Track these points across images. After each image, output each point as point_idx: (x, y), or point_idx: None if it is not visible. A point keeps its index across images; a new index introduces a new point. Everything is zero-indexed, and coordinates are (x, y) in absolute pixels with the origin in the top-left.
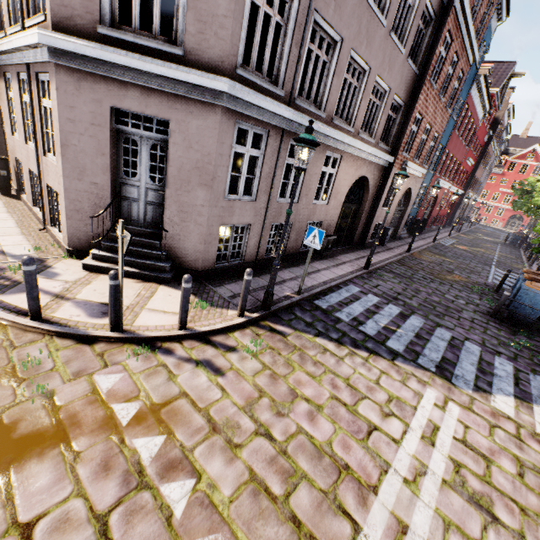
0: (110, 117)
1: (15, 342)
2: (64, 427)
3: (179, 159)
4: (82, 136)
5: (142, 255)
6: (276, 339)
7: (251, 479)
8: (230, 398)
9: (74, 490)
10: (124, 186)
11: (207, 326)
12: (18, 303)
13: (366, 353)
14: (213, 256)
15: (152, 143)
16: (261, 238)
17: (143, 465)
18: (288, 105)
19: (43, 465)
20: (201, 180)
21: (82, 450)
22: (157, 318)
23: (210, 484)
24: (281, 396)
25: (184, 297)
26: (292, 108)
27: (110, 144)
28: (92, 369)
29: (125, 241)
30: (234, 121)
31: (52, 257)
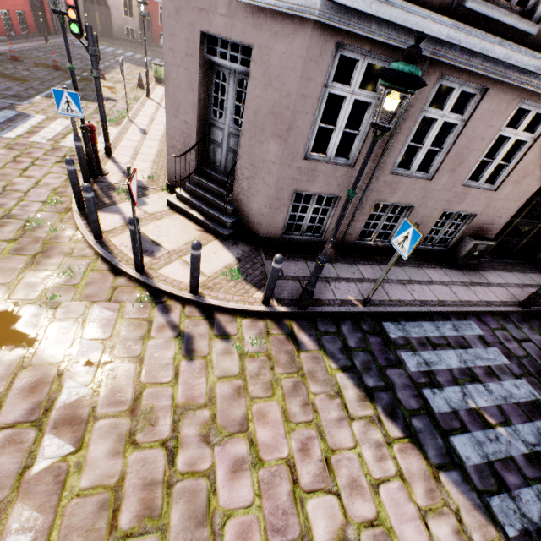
0: (202, 45)
1: (74, 253)
2: (40, 337)
3: (256, 99)
4: (179, 68)
5: (213, 204)
6: (284, 348)
7: (113, 487)
8: (174, 389)
9: (1, 393)
10: (212, 127)
11: (220, 300)
12: (100, 221)
13: (399, 432)
14: (281, 225)
15: (239, 78)
16: (353, 217)
17: (54, 405)
18: (447, 13)
19: (5, 360)
20: (275, 129)
21: (33, 363)
22: (182, 272)
23: (79, 463)
24: (226, 420)
25: (191, 263)
26: (457, 18)
27: (199, 78)
28: (98, 298)
29: (134, 189)
30: (333, 45)
31: (154, 188)
